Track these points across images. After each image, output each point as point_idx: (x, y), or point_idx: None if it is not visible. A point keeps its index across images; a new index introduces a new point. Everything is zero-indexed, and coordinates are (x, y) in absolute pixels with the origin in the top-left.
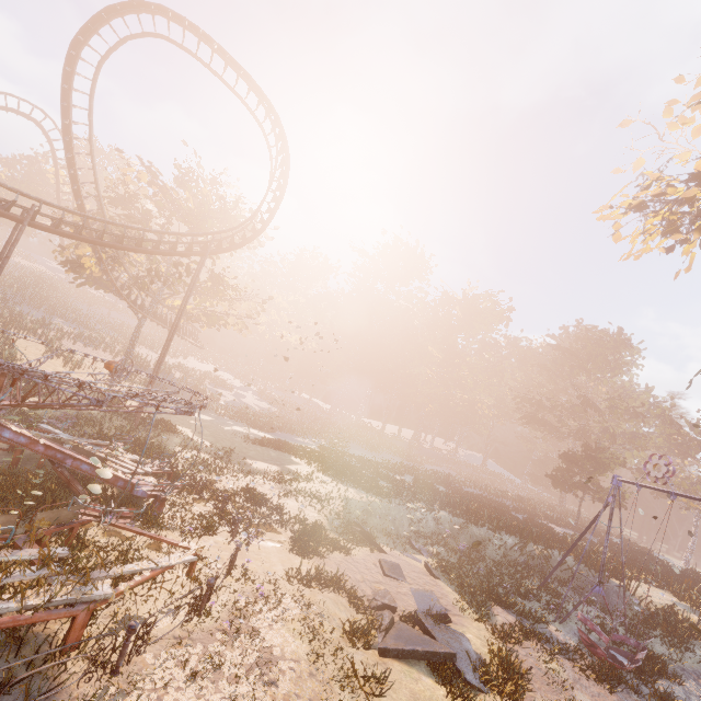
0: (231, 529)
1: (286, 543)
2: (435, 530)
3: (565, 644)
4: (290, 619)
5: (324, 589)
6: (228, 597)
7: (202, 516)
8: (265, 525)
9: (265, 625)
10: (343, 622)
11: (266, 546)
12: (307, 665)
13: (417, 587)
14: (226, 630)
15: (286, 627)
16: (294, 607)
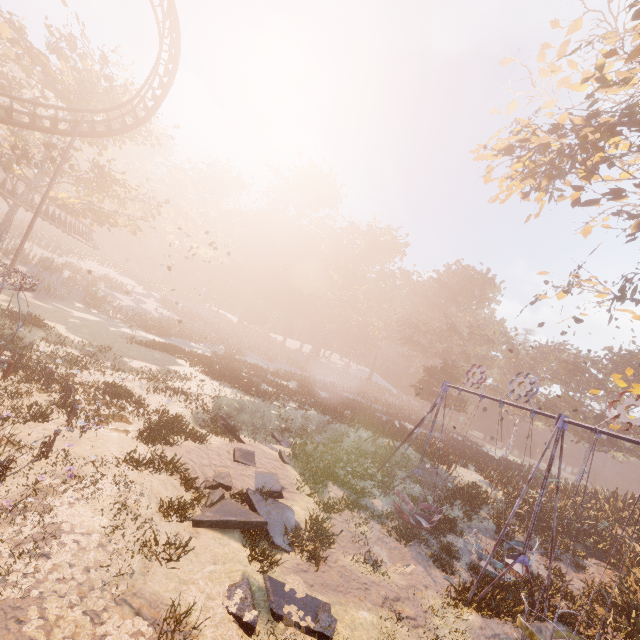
0: (68, 417)
1: (134, 432)
2: (302, 426)
3: (381, 512)
4: (101, 497)
5: (156, 472)
6: (31, 479)
7: (37, 405)
8: (117, 415)
9: (65, 504)
10: (166, 500)
11: (108, 433)
12: (98, 537)
13: (263, 470)
14: (10, 509)
15: (91, 504)
16: (110, 487)
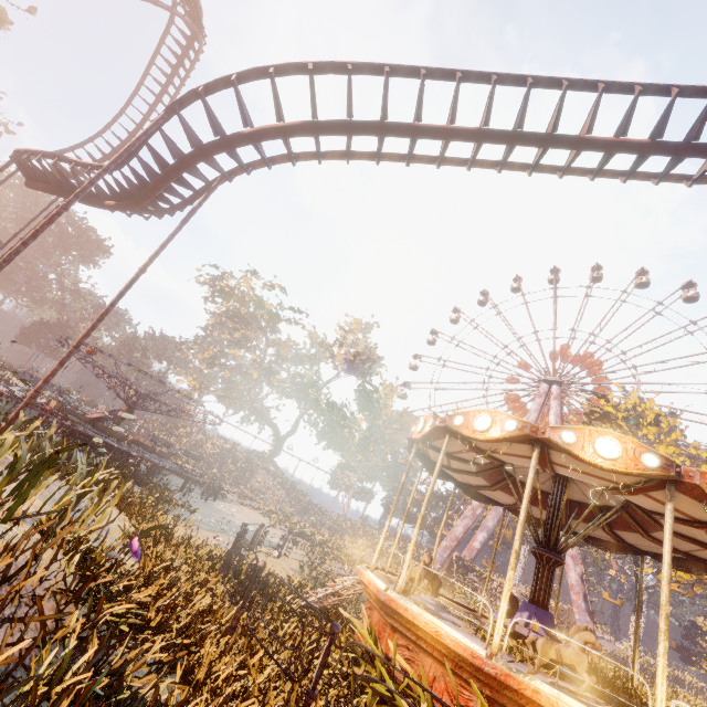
0: None
1: None
2: None
3: None
4: None
5: None
6: None
7: None
8: None
9: None
10: None
11: None
12: None
13: None
14: None
15: None
16: None
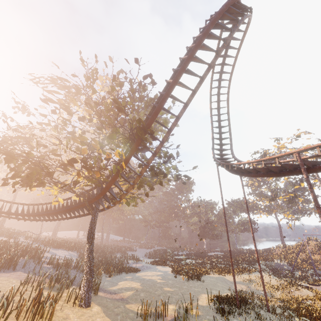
0: None
1: None
2: None
3: None
4: None
5: None
6: None
7: None
8: None
9: None
10: None
11: None
12: None
13: None
14: None
15: None
16: None
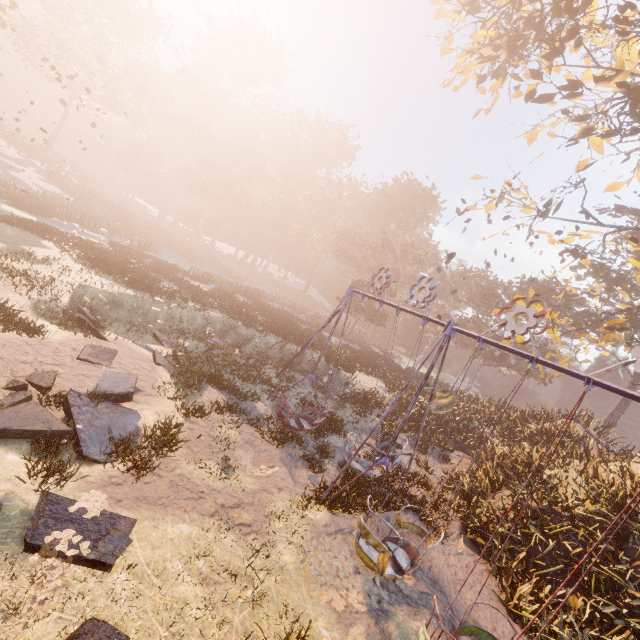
0: None
1: None
2: (202, 328)
3: (261, 416)
4: None
5: None
6: None
7: None
8: None
9: None
10: None
11: None
12: None
13: (119, 371)
14: None
15: None
16: None
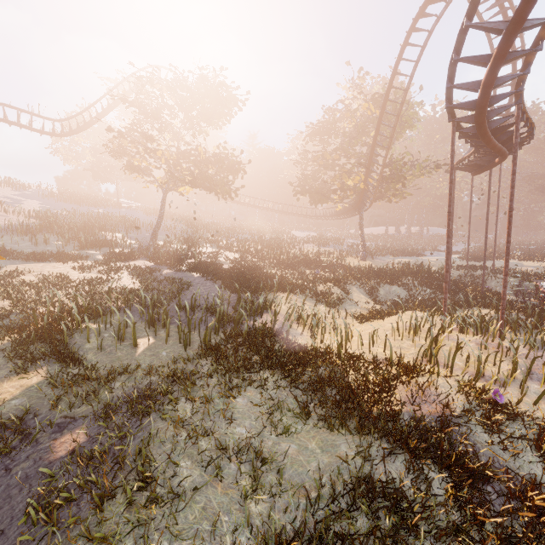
0: None
1: None
2: None
3: None
4: None
5: None
6: None
7: None
8: None
9: None
10: None
11: None
12: None
13: None
14: None
15: None
16: None
